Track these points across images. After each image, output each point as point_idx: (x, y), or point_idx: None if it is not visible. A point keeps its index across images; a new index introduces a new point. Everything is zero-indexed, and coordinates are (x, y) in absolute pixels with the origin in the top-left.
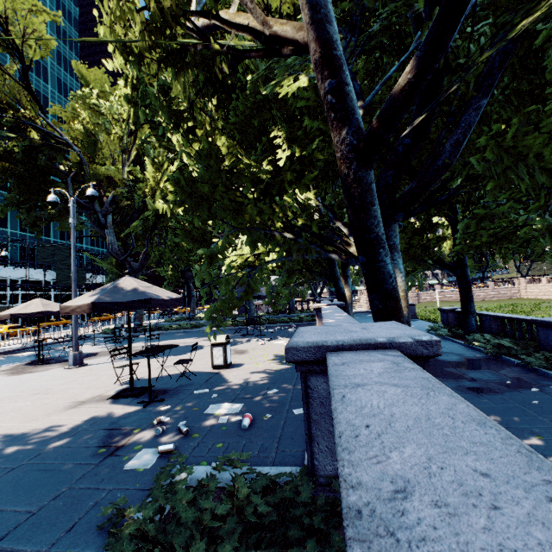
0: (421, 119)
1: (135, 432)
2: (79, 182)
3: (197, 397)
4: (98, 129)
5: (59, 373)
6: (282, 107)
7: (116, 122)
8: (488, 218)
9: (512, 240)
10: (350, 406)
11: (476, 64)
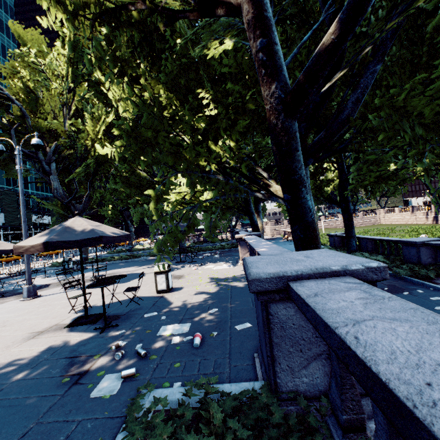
0: (339, 76)
1: (96, 358)
2: (22, 133)
3: (147, 320)
4: (39, 85)
5: (15, 306)
6: (206, 69)
7: (56, 77)
8: (376, 163)
9: (393, 180)
10: (378, 352)
11: (384, 30)
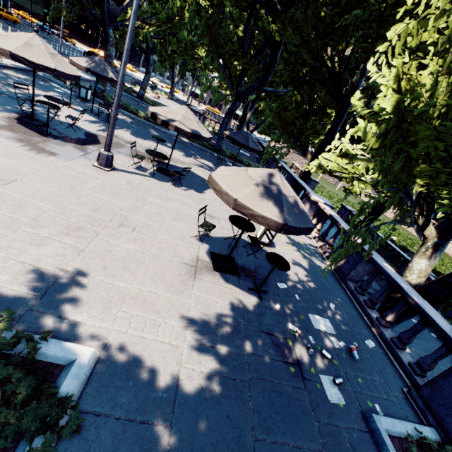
0: None
1: (291, 344)
2: None
3: (286, 295)
4: None
5: (100, 178)
6: None
7: None
8: None
9: None
10: None
11: None
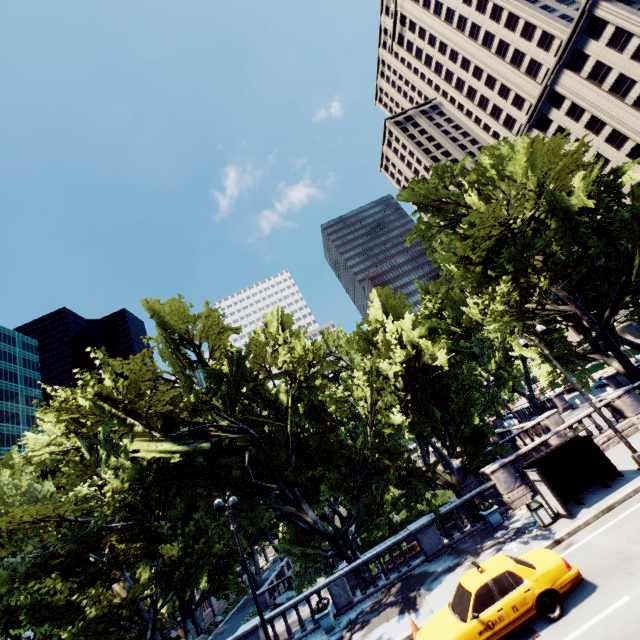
0: None
1: None
2: None
3: None
4: None
5: None
6: None
7: None
8: None
9: None
10: None
11: None
